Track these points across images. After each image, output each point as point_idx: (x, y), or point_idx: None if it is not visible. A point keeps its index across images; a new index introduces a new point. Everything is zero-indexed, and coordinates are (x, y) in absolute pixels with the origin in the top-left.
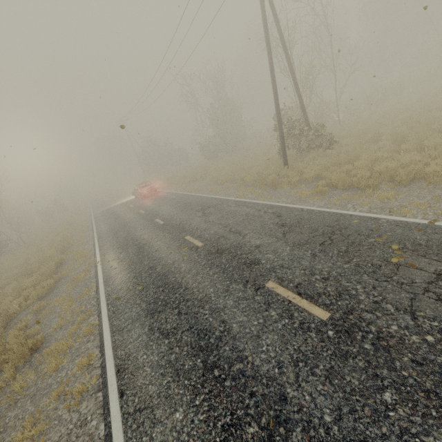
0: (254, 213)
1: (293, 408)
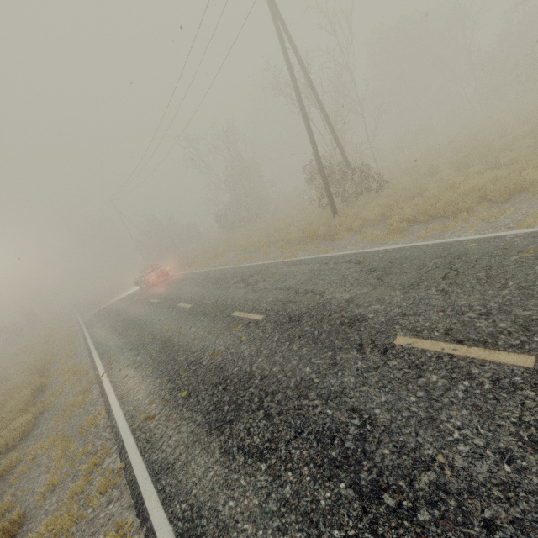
0: (321, 268)
1: None
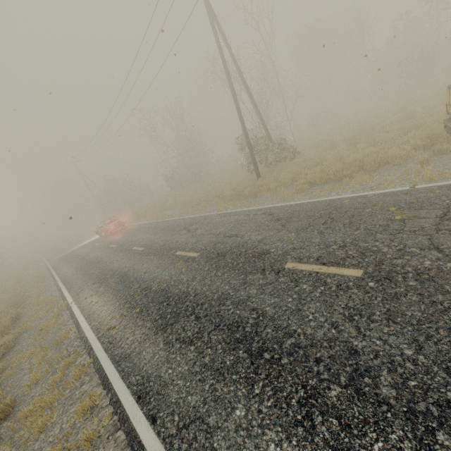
0: (244, 218)
1: (369, 356)
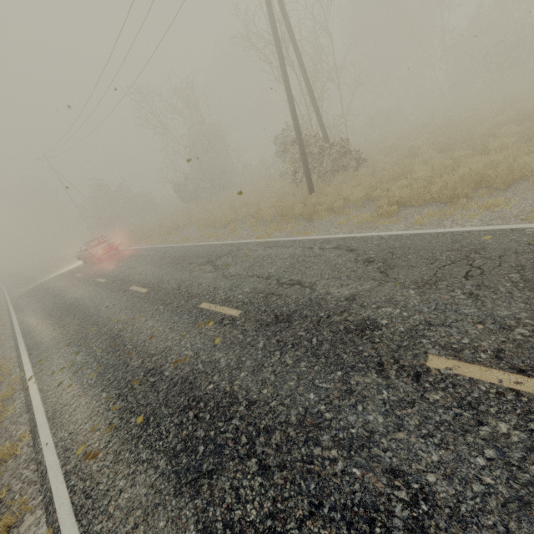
0: (304, 253)
1: None
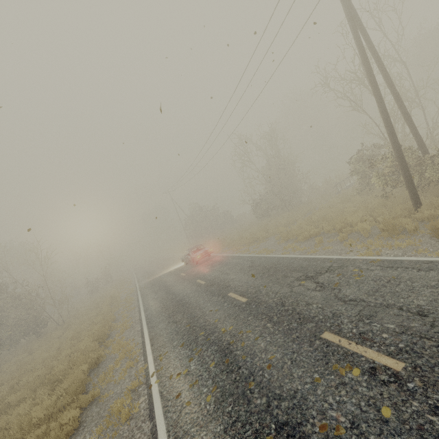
0: None
1: None
